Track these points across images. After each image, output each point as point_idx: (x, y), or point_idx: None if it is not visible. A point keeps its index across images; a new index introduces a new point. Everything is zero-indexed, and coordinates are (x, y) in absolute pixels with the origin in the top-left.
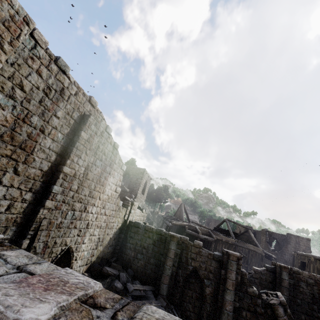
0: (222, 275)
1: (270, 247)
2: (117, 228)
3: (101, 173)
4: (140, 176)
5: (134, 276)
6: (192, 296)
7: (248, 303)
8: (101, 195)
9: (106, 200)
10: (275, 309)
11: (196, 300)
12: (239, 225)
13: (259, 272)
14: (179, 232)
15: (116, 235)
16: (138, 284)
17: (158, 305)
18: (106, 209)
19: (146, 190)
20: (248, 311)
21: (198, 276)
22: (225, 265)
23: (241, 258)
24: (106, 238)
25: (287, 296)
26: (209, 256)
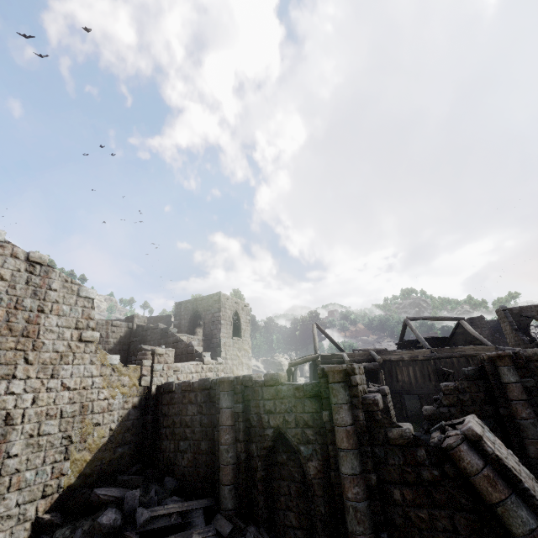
0: (327, 423)
1: (525, 337)
2: (127, 407)
3: (9, 314)
4: (216, 308)
5: (180, 490)
6: (290, 491)
7: (398, 466)
8: (31, 354)
9: (57, 361)
10: (457, 458)
11: (300, 499)
12: (436, 320)
13: (452, 390)
14: (314, 377)
15: (132, 420)
16: (173, 503)
17: (206, 536)
18: (64, 379)
19: (246, 328)
20: (404, 485)
21: (291, 445)
22: (326, 400)
23: (354, 370)
24: (97, 432)
25: (531, 418)
26: (297, 394)
